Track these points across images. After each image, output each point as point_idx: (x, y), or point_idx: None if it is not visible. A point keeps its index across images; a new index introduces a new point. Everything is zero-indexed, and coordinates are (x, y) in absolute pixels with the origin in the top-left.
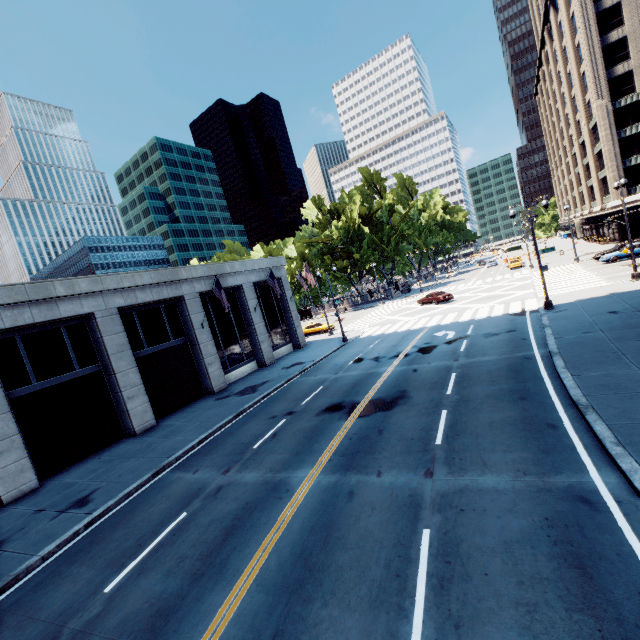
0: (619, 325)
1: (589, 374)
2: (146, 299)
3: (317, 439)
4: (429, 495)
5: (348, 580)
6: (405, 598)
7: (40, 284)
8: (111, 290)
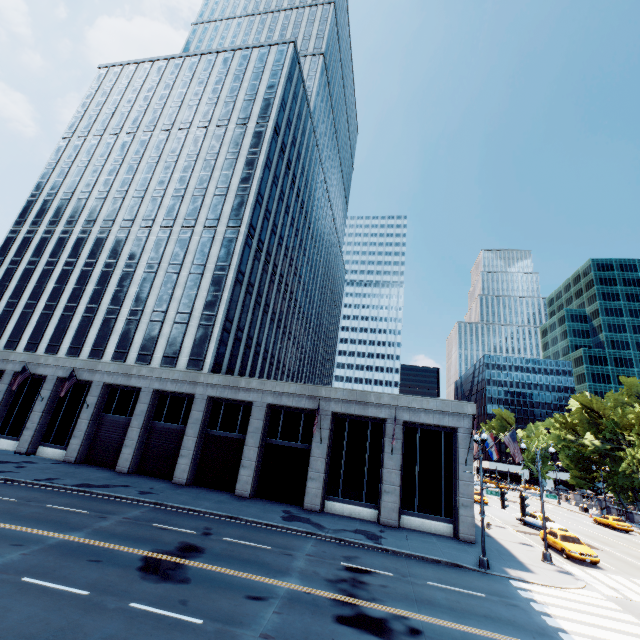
0: None
1: None
2: (287, 403)
3: (128, 540)
4: None
5: None
6: None
7: (237, 378)
8: (269, 391)
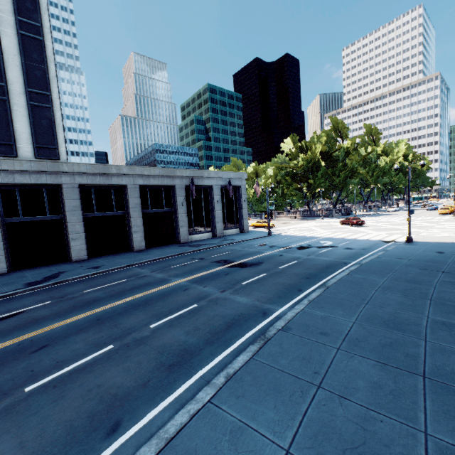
0: (426, 259)
1: (356, 276)
2: (154, 183)
3: (199, 270)
4: (212, 297)
5: (154, 309)
6: (164, 317)
7: (106, 166)
8: (138, 175)
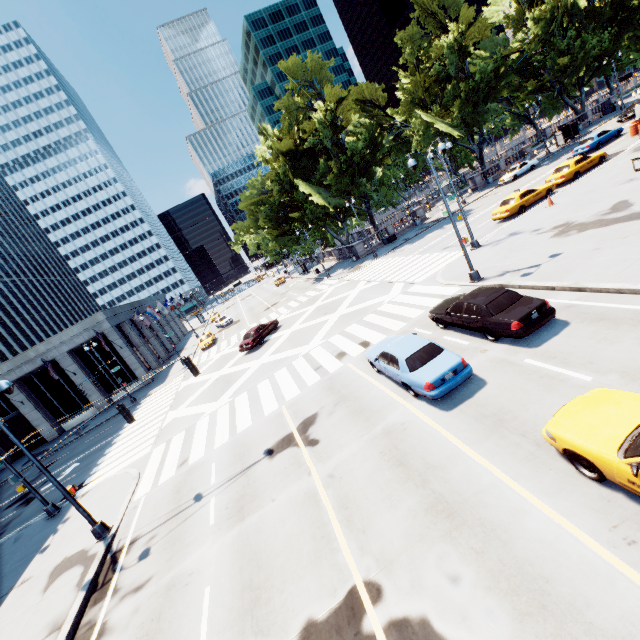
0: None
1: None
2: None
3: None
4: None
5: None
6: None
7: None
8: None
